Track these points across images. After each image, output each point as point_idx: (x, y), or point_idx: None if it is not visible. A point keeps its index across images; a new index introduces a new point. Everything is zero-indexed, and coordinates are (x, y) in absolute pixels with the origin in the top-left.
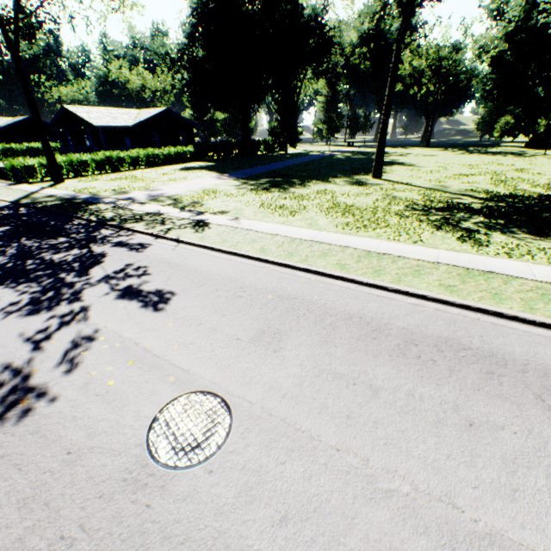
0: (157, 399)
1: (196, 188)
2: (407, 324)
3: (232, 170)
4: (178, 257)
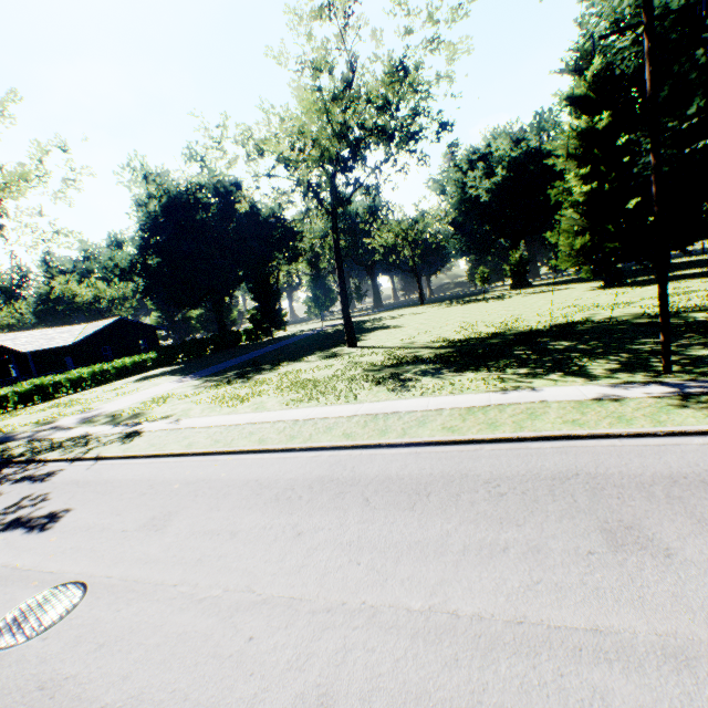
0: (13, 604)
1: (146, 398)
2: (297, 474)
3: (199, 369)
4: (91, 475)
